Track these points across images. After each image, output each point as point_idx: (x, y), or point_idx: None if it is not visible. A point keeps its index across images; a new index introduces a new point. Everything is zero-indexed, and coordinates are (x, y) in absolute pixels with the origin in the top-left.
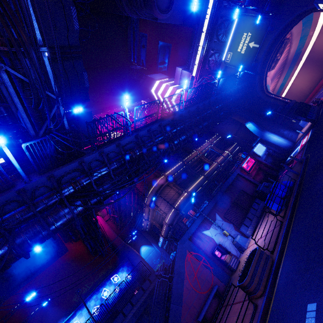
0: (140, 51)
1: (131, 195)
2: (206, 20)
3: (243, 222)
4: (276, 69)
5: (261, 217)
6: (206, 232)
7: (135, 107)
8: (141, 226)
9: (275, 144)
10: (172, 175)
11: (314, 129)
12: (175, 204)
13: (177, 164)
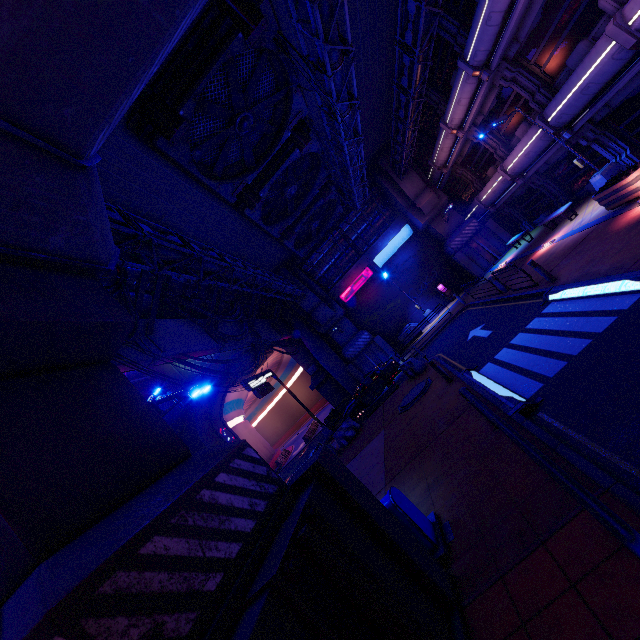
0: None
1: None
2: None
3: None
4: (264, 369)
5: None
6: None
7: None
8: None
9: None
10: None
11: None
12: None
13: None
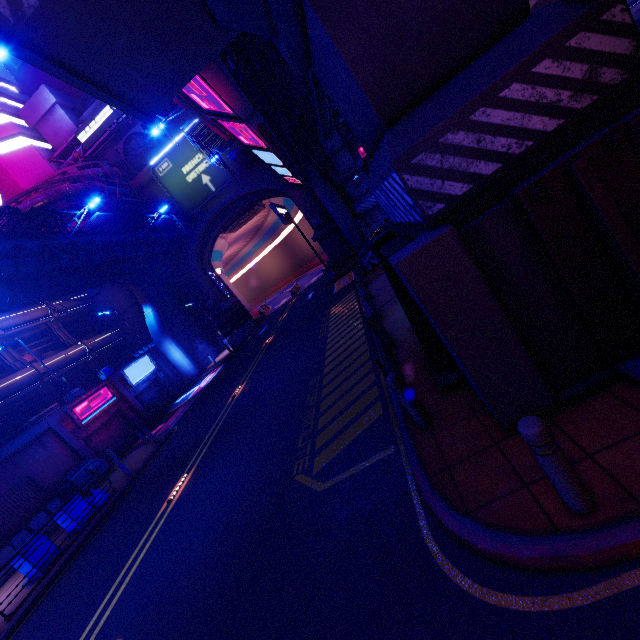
0: None
1: None
2: None
3: None
4: (244, 230)
5: None
6: None
7: None
8: None
9: (175, 365)
10: None
11: (222, 370)
12: None
13: None
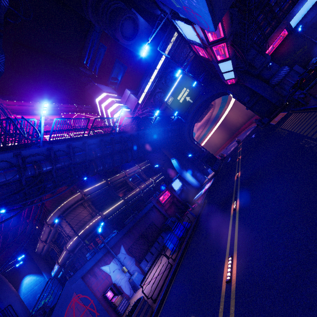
0: (96, 58)
1: (32, 208)
2: (160, 63)
3: (145, 257)
4: (202, 122)
5: (161, 253)
6: (105, 268)
7: (55, 118)
8: (34, 248)
9: (189, 183)
10: (90, 193)
11: (215, 179)
12: (84, 227)
13: (100, 182)
